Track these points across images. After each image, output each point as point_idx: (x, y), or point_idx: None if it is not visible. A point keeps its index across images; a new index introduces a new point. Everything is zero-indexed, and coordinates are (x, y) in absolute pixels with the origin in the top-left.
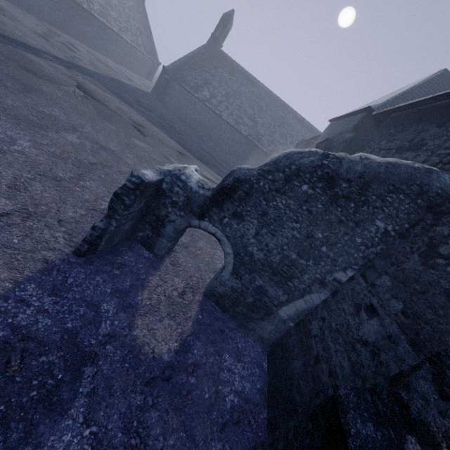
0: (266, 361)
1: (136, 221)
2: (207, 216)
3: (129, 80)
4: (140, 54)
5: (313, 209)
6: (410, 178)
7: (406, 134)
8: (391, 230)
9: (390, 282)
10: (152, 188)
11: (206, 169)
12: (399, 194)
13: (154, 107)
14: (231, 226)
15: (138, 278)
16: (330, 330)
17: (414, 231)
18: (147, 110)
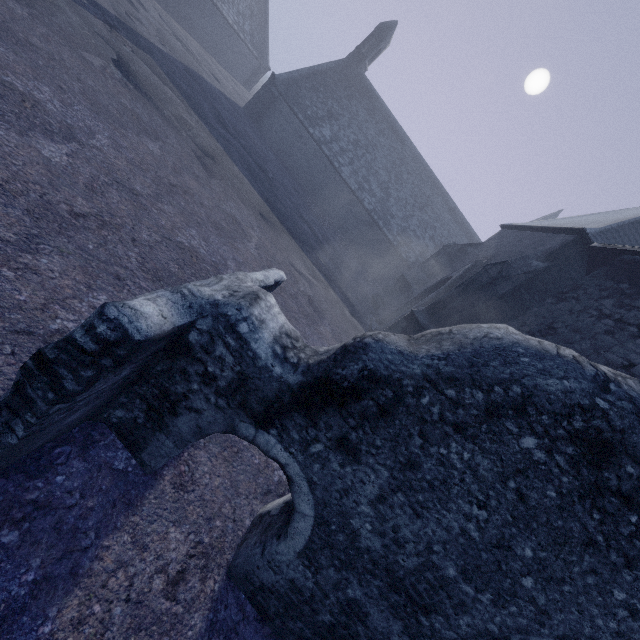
0: None
1: (109, 395)
2: (276, 424)
3: (214, 79)
4: (243, 46)
5: (532, 493)
6: None
7: None
8: None
9: None
10: (156, 344)
11: (298, 253)
12: None
13: (242, 131)
14: (326, 464)
15: (70, 550)
16: None
17: None
18: (229, 133)
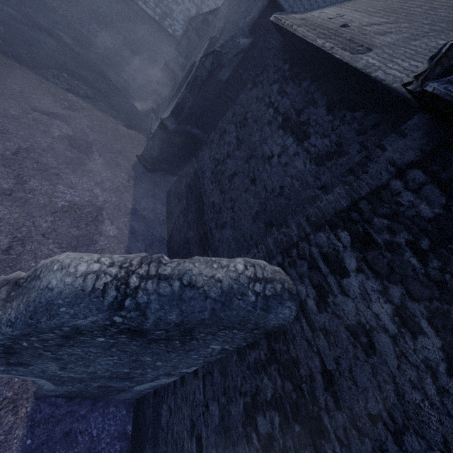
0: (131, 421)
1: None
2: None
3: None
4: None
5: (126, 349)
6: (243, 321)
7: (297, 92)
8: (229, 348)
9: (218, 420)
10: None
11: (41, 88)
12: (232, 330)
13: None
14: (17, 370)
15: None
16: (172, 436)
17: (249, 358)
18: None
